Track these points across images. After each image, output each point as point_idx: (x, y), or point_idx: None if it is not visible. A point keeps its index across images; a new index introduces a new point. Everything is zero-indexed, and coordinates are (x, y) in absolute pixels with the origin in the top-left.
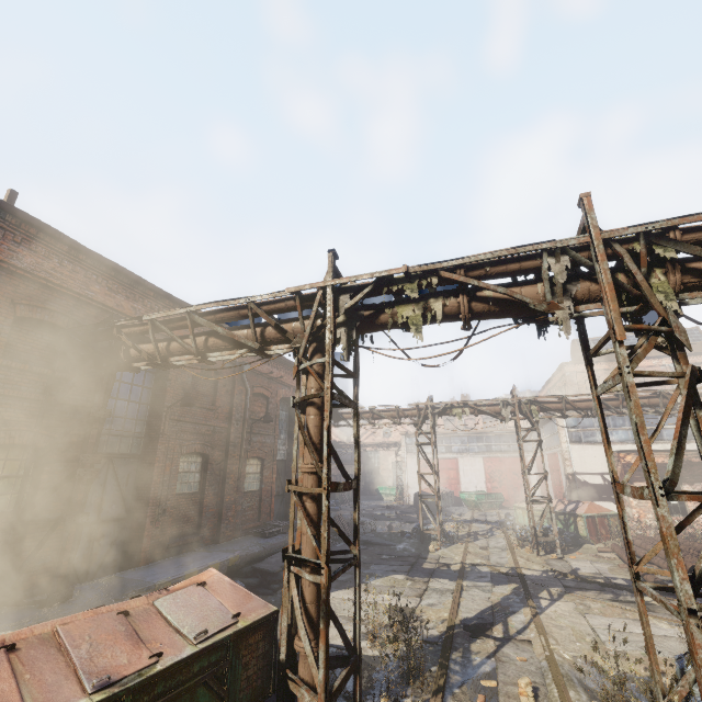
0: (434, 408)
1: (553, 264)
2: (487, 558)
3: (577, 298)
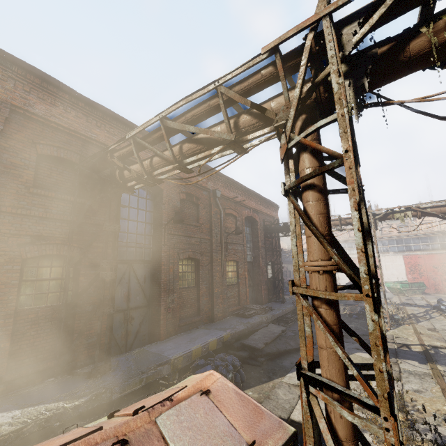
0: (375, 215)
1: None
2: (444, 341)
3: None
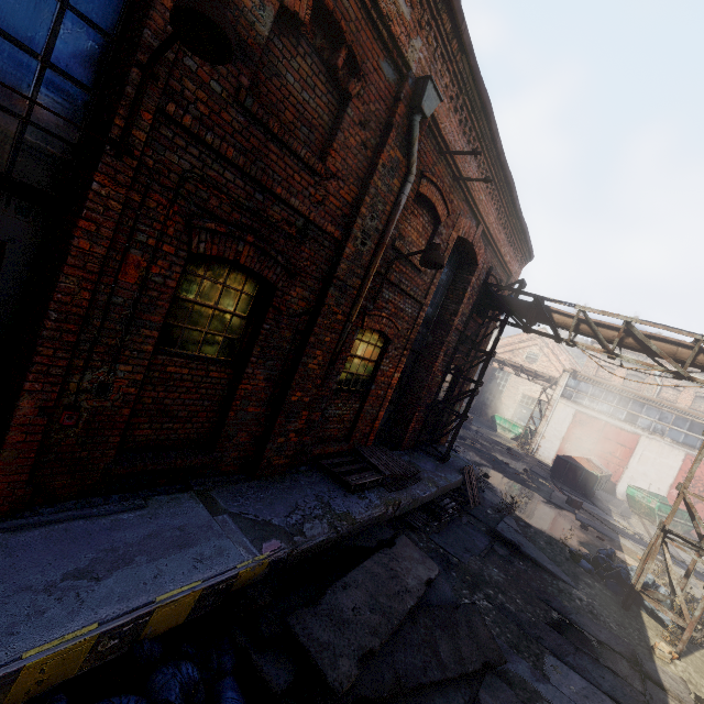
0: None
1: None
2: None
3: None
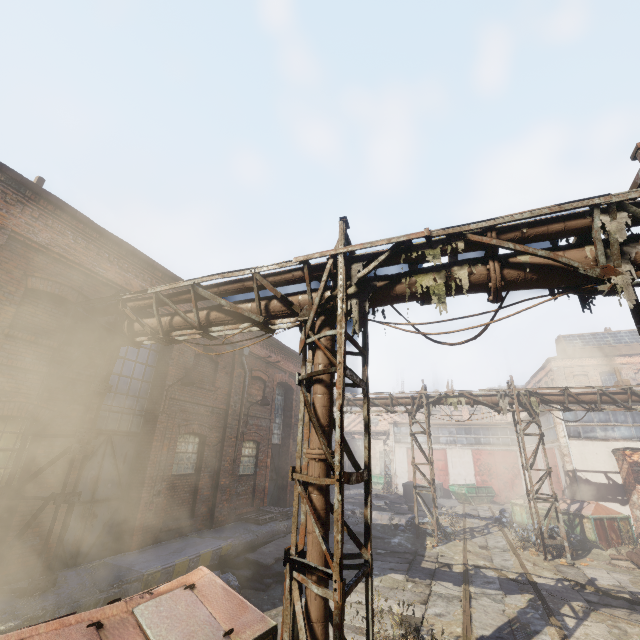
0: (429, 397)
1: (608, 222)
2: (490, 560)
3: (637, 262)
